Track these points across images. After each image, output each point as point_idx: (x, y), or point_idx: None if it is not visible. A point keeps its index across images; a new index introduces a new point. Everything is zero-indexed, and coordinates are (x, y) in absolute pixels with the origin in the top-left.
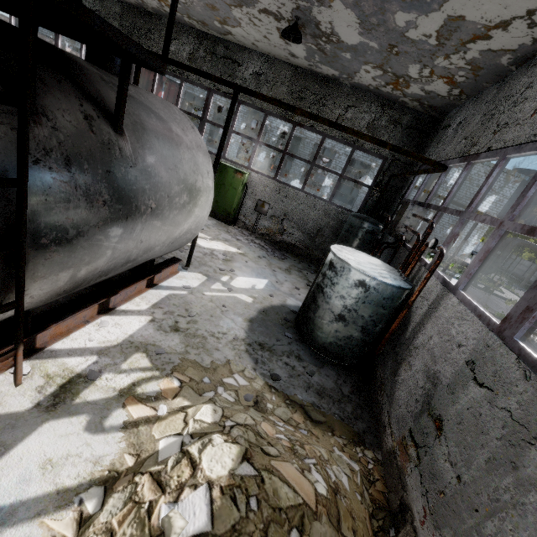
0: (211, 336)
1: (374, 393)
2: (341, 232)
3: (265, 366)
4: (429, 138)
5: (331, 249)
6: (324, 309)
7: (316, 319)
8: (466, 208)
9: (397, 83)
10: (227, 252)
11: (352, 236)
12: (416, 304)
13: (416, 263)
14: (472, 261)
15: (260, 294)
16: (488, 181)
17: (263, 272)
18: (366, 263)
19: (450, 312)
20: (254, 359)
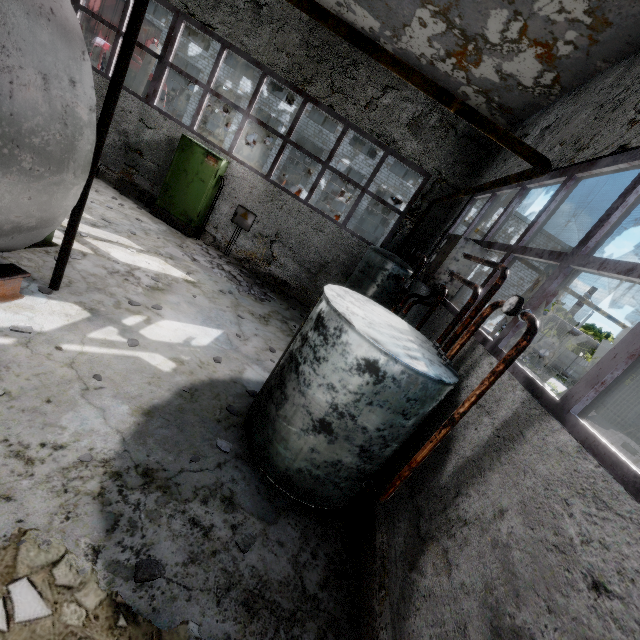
0: (13, 455)
1: (367, 582)
2: (354, 271)
3: (133, 536)
4: (490, 157)
5: (323, 291)
6: (295, 404)
7: (279, 421)
8: (576, 247)
9: (463, 53)
10: (163, 276)
11: (368, 279)
12: (465, 417)
13: (470, 337)
14: (608, 354)
15: (196, 357)
16: (627, 200)
17: (218, 316)
18: (384, 324)
19: (557, 467)
20: (110, 518)
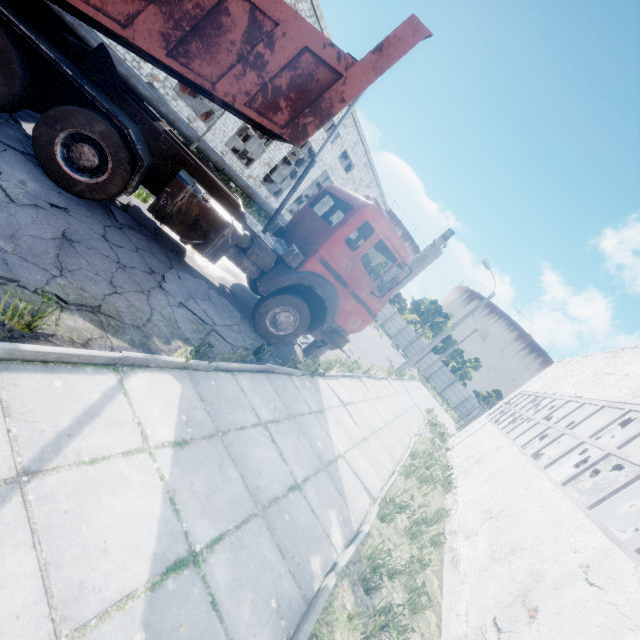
0: None
1: None
2: None
3: None
4: None
5: None
6: None
7: None
8: None
9: None
10: None
11: None
12: None
13: None
14: None
15: None
16: None
17: None
18: None
19: None
20: None
